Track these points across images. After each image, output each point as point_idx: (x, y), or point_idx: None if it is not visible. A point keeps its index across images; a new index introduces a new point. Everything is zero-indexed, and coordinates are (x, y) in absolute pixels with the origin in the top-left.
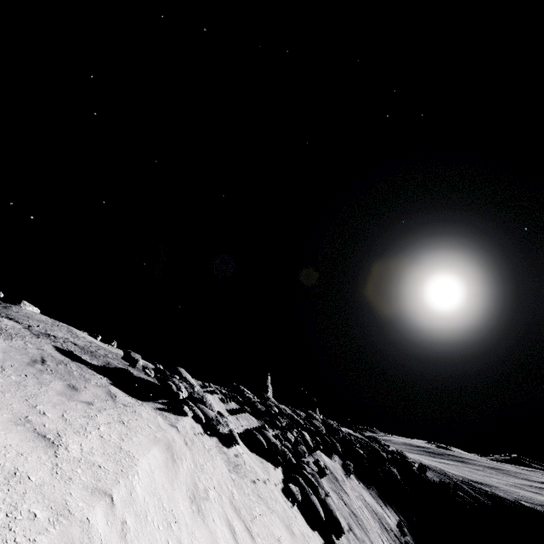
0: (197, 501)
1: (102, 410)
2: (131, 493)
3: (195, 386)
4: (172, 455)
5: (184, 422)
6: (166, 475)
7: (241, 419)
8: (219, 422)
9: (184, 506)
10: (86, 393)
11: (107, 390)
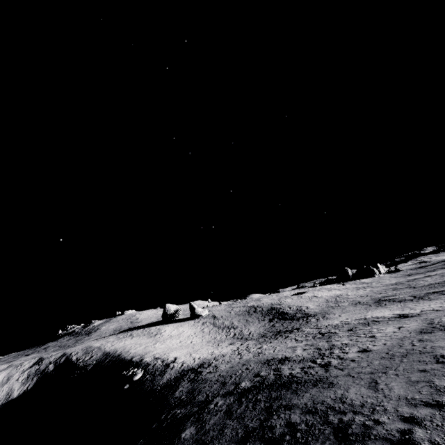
0: None
1: None
2: None
3: None
4: None
5: None
6: None
7: None
8: None
9: None
10: None
11: None
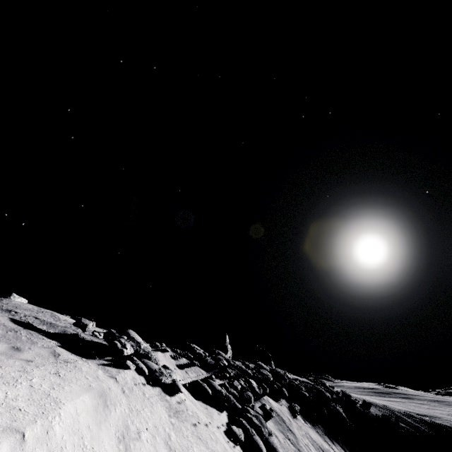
0: (126, 441)
1: (40, 366)
2: (47, 431)
3: (142, 344)
4: (104, 401)
5: (125, 374)
6: (93, 418)
7: (191, 372)
8: (162, 374)
9: (110, 445)
10: (28, 353)
11: (52, 350)
